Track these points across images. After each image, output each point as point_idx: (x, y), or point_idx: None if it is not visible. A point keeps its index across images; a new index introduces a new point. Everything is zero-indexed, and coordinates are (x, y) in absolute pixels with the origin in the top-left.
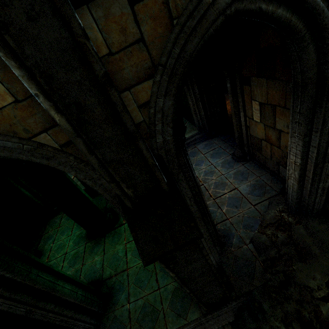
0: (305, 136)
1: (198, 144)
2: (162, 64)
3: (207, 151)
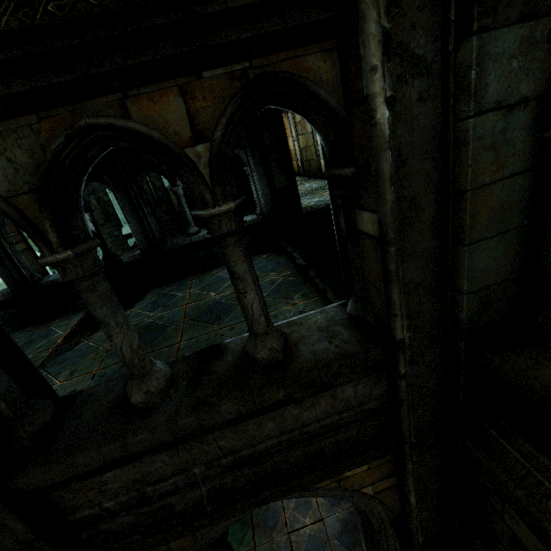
0: (367, 544)
1: None
2: None
3: None
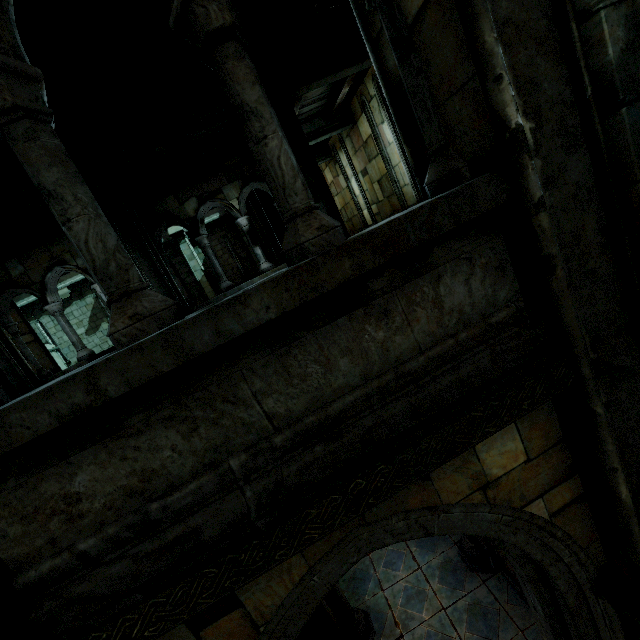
0: None
1: None
2: None
3: None
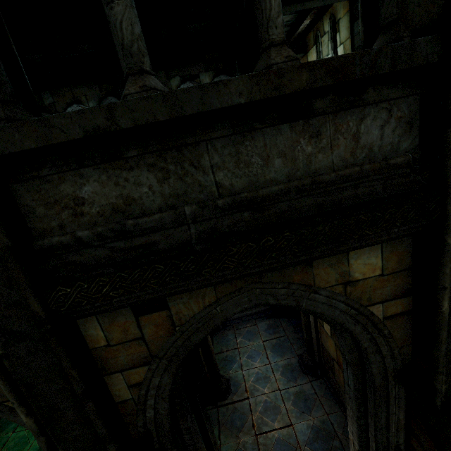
0: (358, 418)
1: (260, 321)
2: (160, 356)
3: (269, 337)
